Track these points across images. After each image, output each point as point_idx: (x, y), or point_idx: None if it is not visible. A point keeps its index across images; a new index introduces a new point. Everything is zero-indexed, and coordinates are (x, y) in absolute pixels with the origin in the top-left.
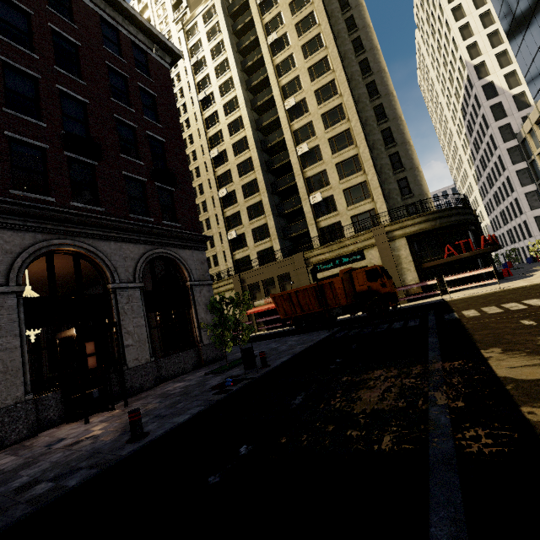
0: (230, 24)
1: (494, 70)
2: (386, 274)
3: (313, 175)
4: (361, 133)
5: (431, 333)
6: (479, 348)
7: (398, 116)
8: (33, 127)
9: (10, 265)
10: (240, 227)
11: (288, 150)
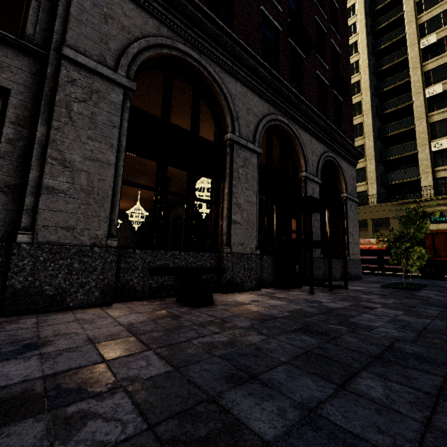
0: None
1: None
2: None
3: (441, 119)
4: None
5: None
6: None
7: None
8: (274, 9)
9: (255, 127)
10: None
11: (413, 92)
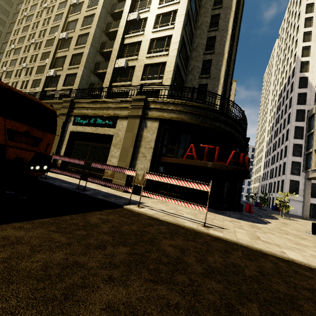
0: None
1: (313, 70)
2: (55, 125)
3: (130, 43)
4: (183, 15)
5: None
6: None
7: (227, 28)
8: None
9: None
10: (59, 68)
11: (123, 14)
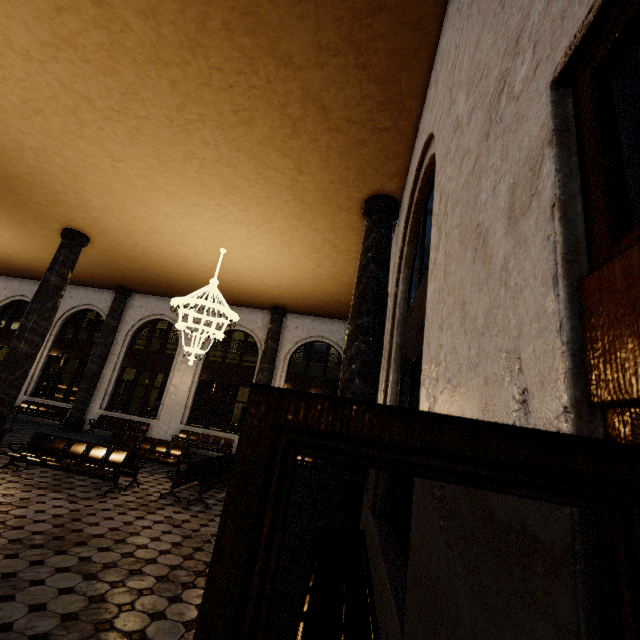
0: None
1: None
2: None
3: None
4: None
5: None
6: None
7: None
8: None
9: None
10: None
11: None
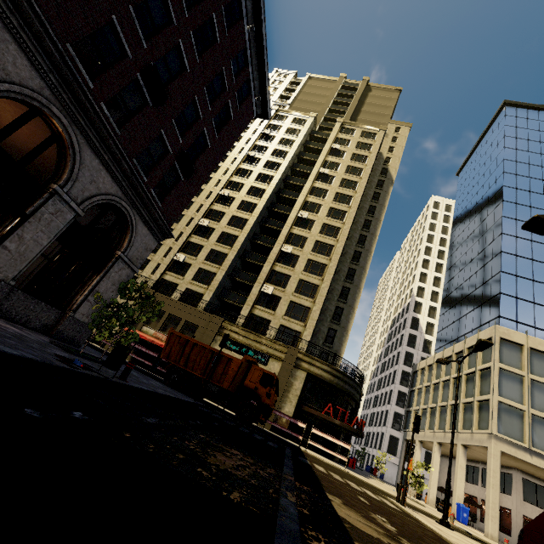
0: (306, 139)
1: (424, 314)
2: (276, 389)
3: (280, 271)
4: (332, 275)
5: (288, 458)
6: (325, 490)
7: (360, 286)
8: (136, 37)
9: None
10: (192, 257)
11: (277, 240)
